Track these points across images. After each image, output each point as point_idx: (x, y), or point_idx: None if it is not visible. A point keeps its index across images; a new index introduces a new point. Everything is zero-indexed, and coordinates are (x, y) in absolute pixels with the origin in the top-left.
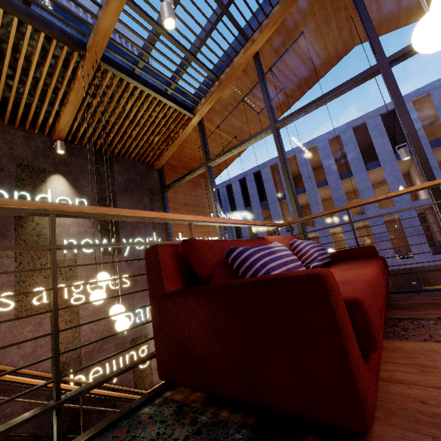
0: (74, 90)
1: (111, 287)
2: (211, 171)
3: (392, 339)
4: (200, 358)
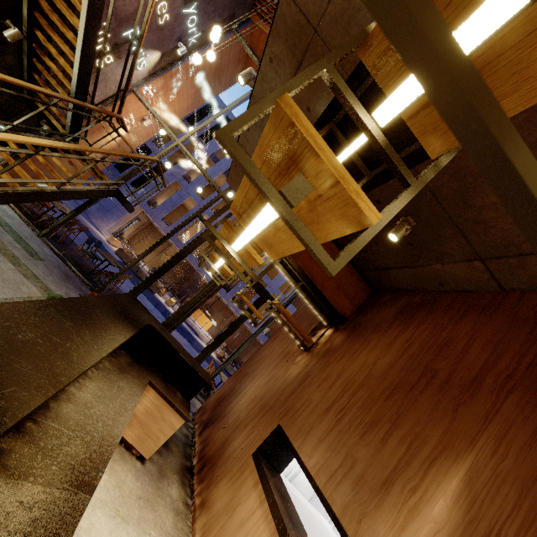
0: None
1: (159, 6)
2: None
3: None
4: None
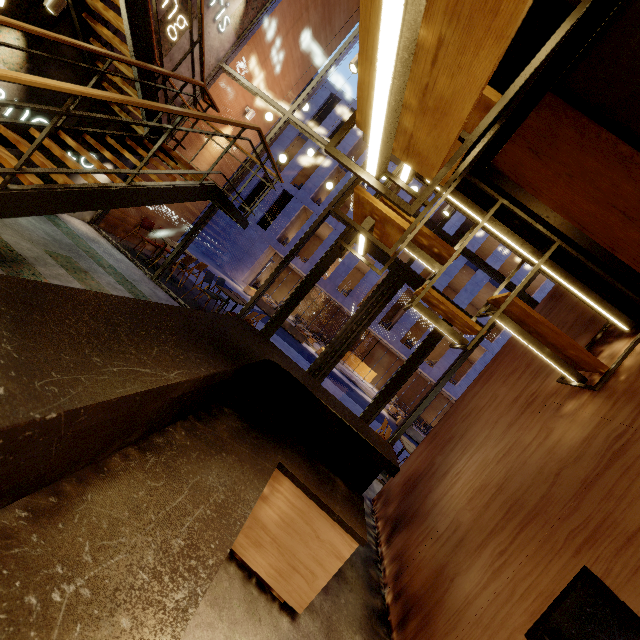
0: None
1: None
2: None
3: None
4: None
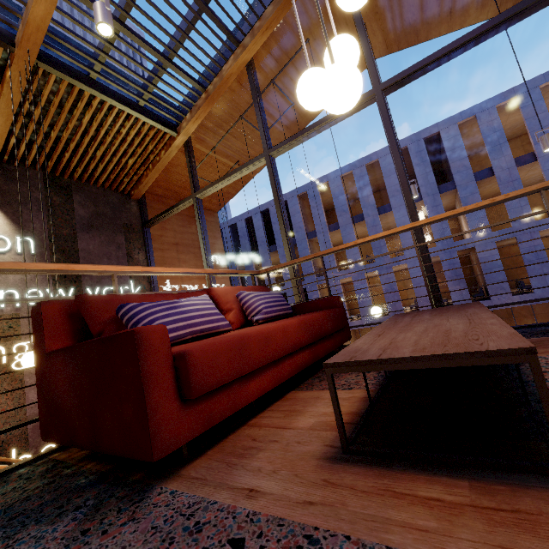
0: (4, 96)
1: None
2: (200, 205)
3: (300, 390)
4: (66, 415)
